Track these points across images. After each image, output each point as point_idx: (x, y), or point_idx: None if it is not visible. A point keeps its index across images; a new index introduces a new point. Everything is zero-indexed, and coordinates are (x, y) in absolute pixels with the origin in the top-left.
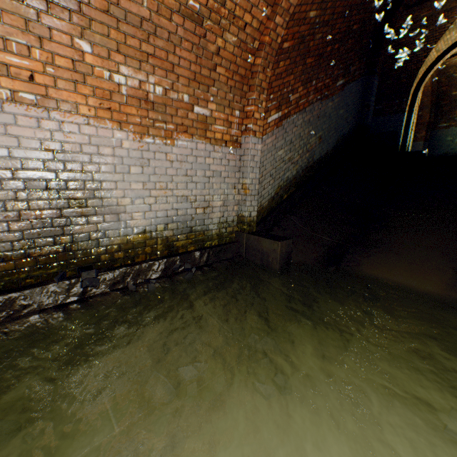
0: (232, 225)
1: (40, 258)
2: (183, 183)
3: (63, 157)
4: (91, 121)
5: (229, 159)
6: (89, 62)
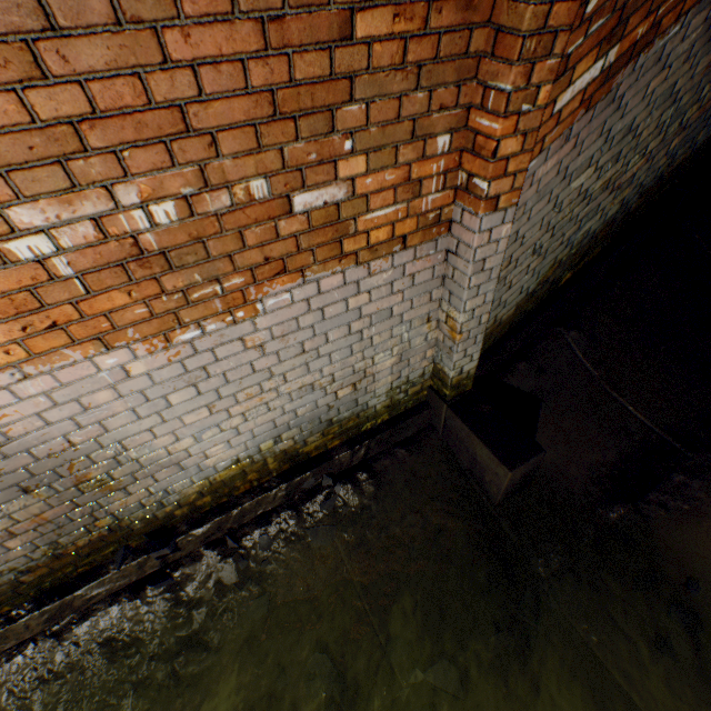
0: (420, 381)
1: (80, 549)
2: (299, 368)
3: (18, 446)
4: (27, 369)
5: (414, 272)
6: None
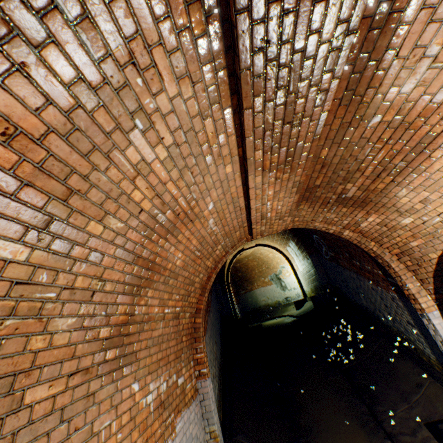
0: None
1: None
2: None
3: None
4: None
5: (197, 411)
6: (137, 399)
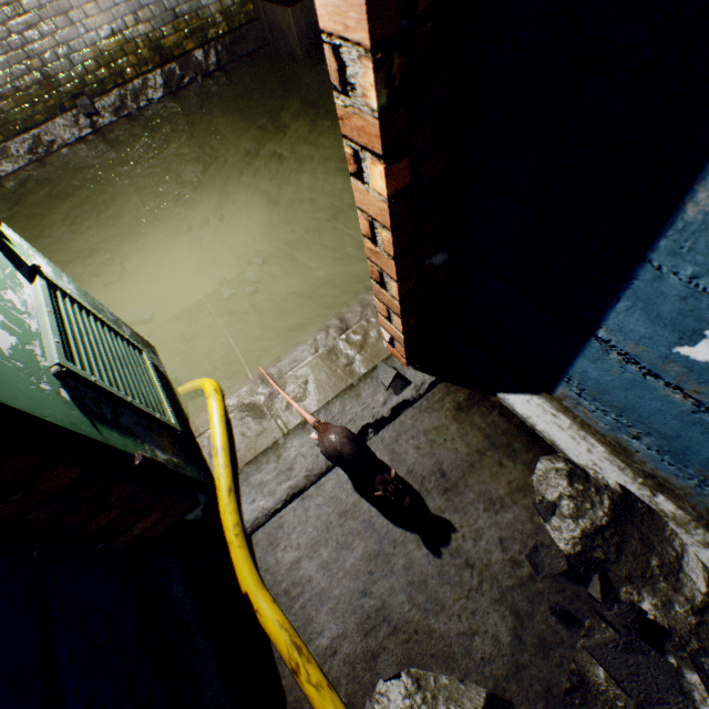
0: None
1: (30, 92)
2: None
3: None
4: None
5: None
6: None
